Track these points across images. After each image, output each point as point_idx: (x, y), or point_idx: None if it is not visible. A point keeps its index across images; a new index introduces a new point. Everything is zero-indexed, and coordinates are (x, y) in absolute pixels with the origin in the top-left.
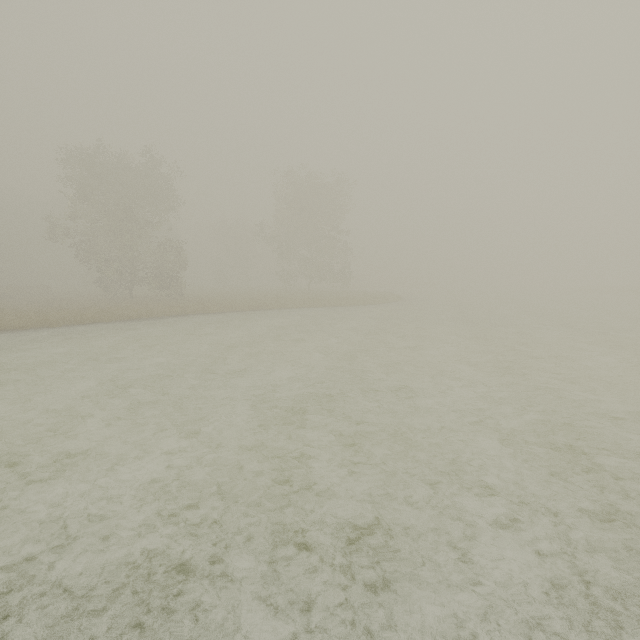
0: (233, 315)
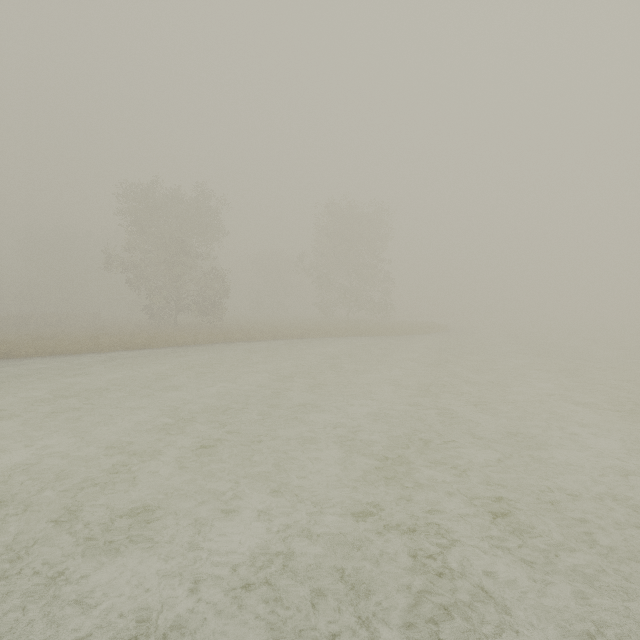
0: (277, 343)
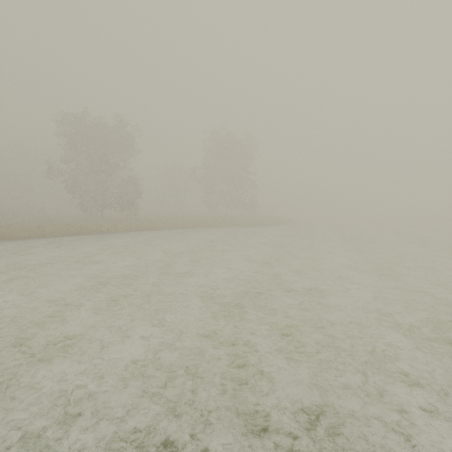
0: (175, 231)
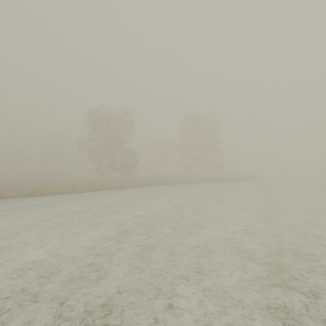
0: (165, 186)
